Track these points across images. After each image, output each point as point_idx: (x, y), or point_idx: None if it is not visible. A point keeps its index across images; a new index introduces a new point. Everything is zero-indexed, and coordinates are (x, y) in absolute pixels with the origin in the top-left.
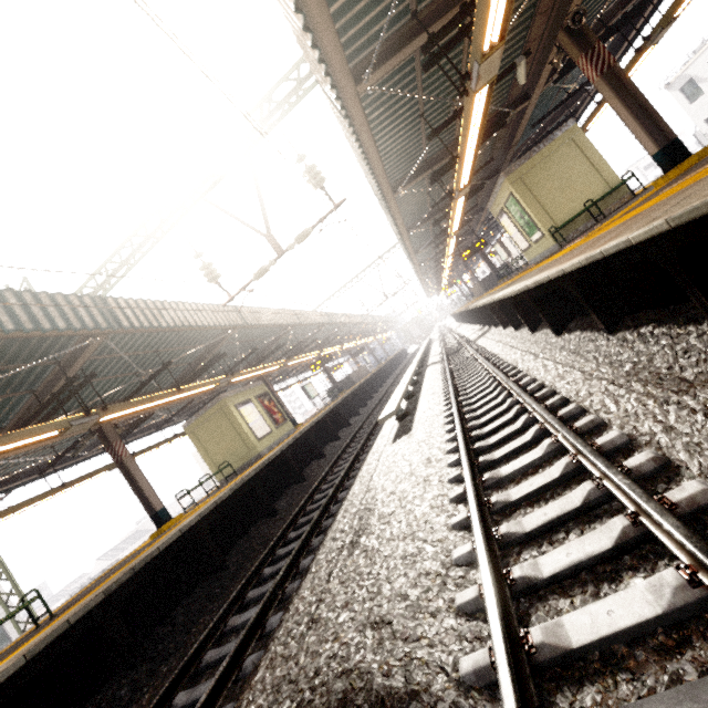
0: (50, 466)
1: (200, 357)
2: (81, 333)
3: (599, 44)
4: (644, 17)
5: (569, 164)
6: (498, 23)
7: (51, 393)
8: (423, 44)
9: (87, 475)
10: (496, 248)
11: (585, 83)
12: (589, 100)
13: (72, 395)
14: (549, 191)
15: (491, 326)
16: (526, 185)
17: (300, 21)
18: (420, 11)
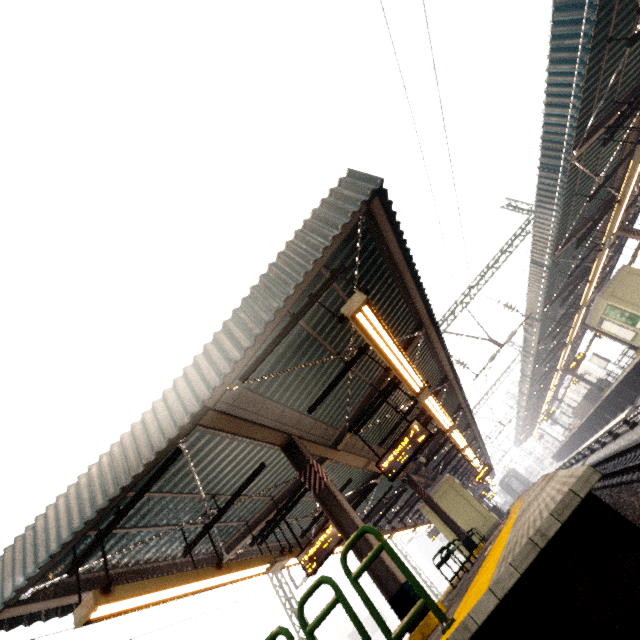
0: (365, 518)
1: (439, 435)
2: (448, 376)
3: (634, 230)
4: (637, 220)
5: (637, 282)
6: (616, 226)
7: (425, 417)
8: (576, 241)
9: (383, 532)
10: (591, 360)
11: (616, 251)
12: (614, 261)
13: (427, 423)
14: (634, 297)
15: (635, 402)
16: (616, 298)
17: (553, 240)
18: (568, 234)
